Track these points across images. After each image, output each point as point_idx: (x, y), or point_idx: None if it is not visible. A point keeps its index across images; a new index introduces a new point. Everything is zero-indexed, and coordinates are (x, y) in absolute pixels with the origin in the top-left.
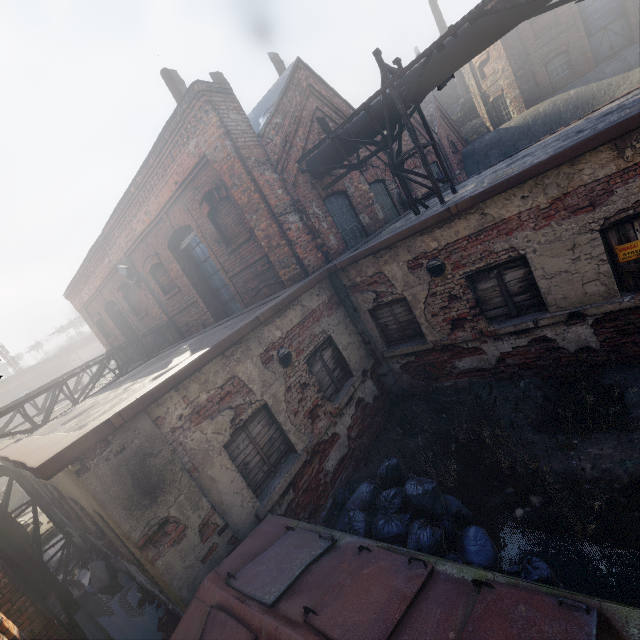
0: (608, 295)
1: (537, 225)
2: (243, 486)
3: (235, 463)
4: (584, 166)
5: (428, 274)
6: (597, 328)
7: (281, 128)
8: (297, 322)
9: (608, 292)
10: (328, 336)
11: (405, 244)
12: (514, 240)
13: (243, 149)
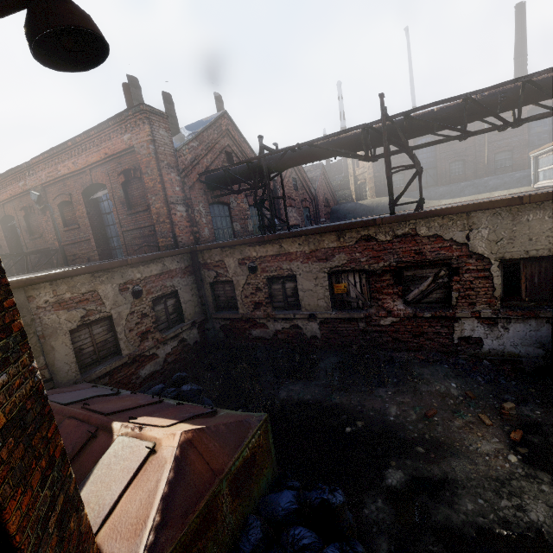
0: (327, 308)
1: (303, 261)
2: (73, 361)
3: (73, 345)
4: (325, 239)
5: (248, 270)
6: (321, 326)
7: (195, 150)
8: (156, 273)
9: (327, 307)
10: (175, 290)
11: (240, 248)
12: (292, 265)
13: (161, 154)
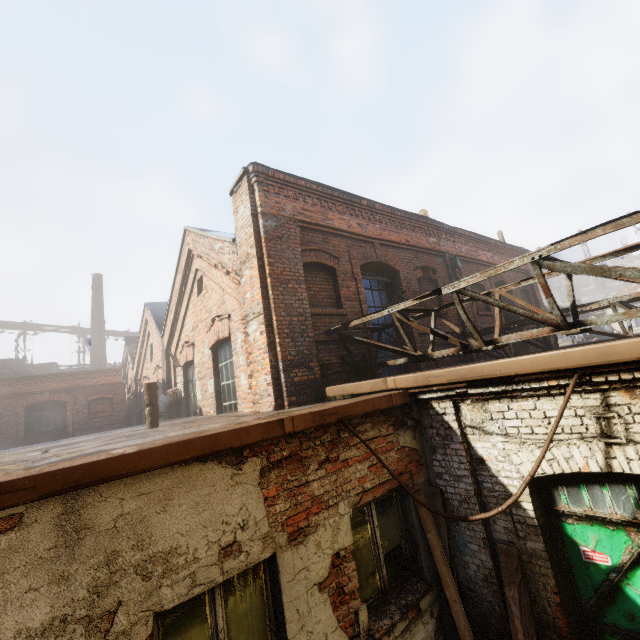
0: None
1: None
2: None
3: None
4: None
5: None
6: None
7: None
8: None
9: None
10: None
11: None
12: None
13: None
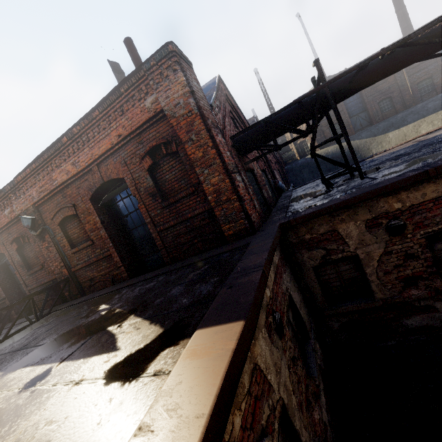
0: None
1: None
2: None
3: None
4: None
5: (386, 233)
6: None
7: (220, 109)
8: (273, 278)
9: None
10: (289, 294)
11: (366, 204)
12: None
13: (203, 109)
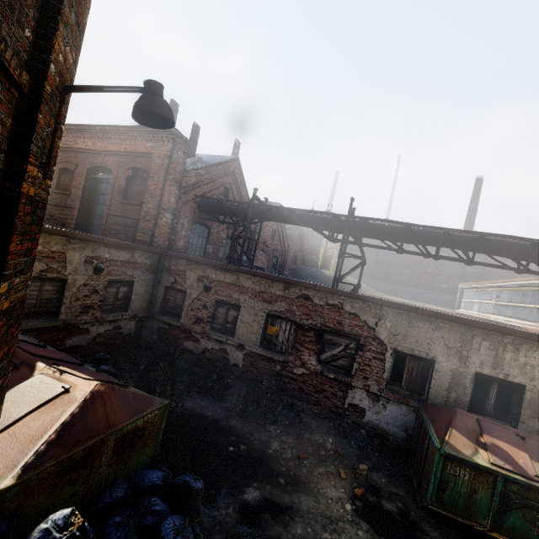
0: (256, 344)
1: (251, 297)
2: None
3: None
4: (275, 286)
5: (203, 288)
6: (245, 357)
7: (201, 176)
8: (122, 260)
9: (256, 342)
10: (133, 281)
11: (204, 267)
12: (241, 297)
13: (172, 169)
